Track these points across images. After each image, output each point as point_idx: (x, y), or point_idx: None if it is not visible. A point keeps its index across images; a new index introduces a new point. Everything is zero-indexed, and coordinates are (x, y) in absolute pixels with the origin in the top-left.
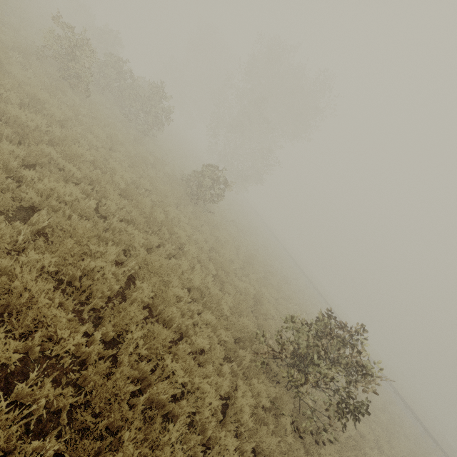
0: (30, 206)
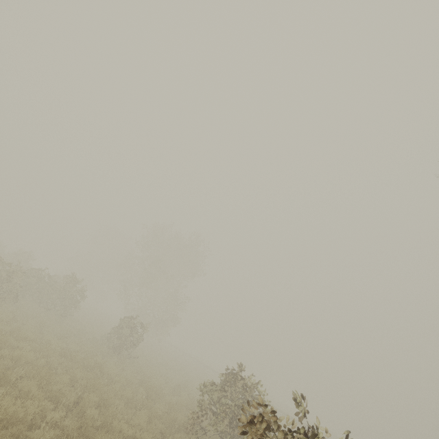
0: (3, 372)
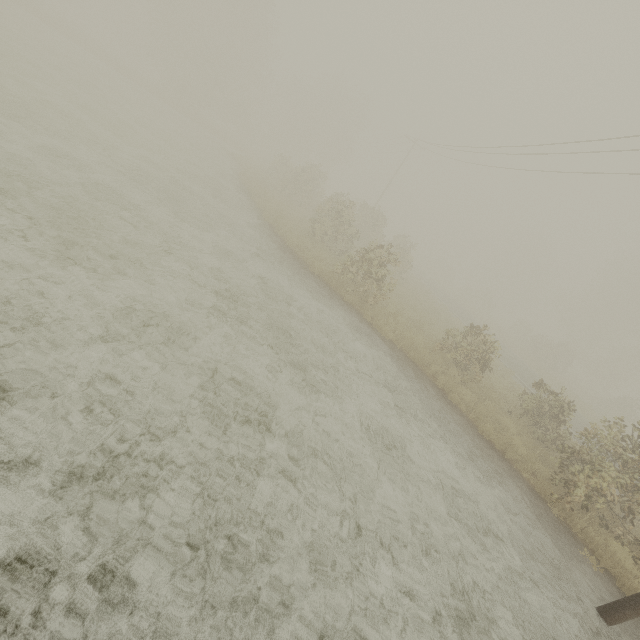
0: None
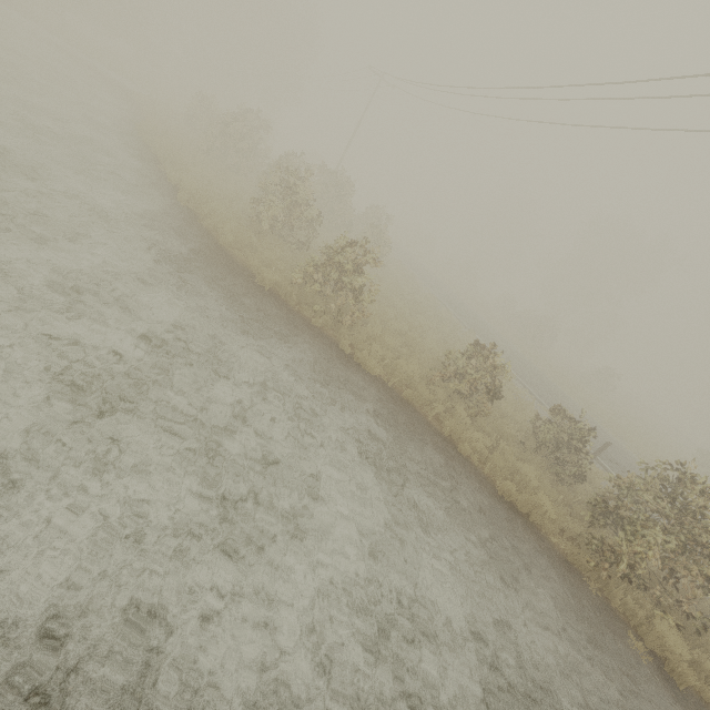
0: None
